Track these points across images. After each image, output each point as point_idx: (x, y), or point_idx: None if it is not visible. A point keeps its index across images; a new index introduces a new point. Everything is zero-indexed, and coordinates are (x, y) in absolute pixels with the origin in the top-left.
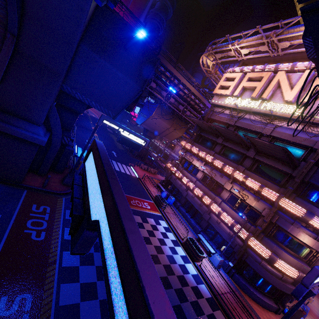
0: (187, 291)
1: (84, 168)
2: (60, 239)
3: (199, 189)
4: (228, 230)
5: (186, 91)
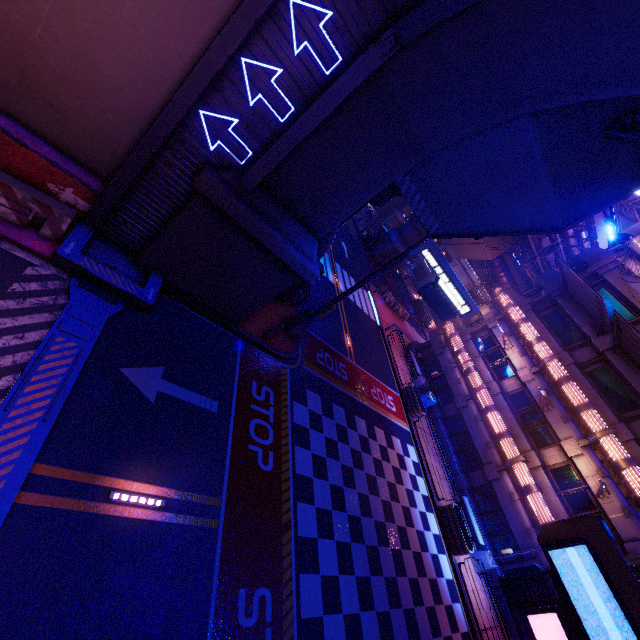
0: (440, 615)
1: (557, 578)
2: (291, 472)
3: (500, 416)
4: (528, 524)
5: None
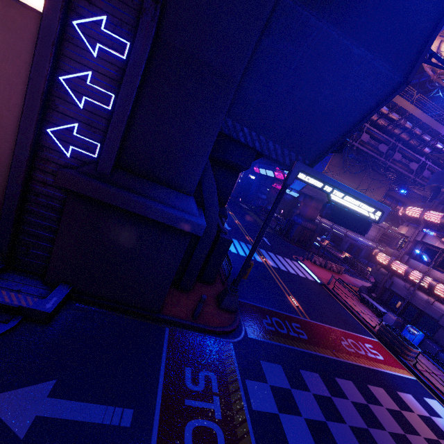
0: None
1: None
2: None
3: None
4: None
5: (395, 115)
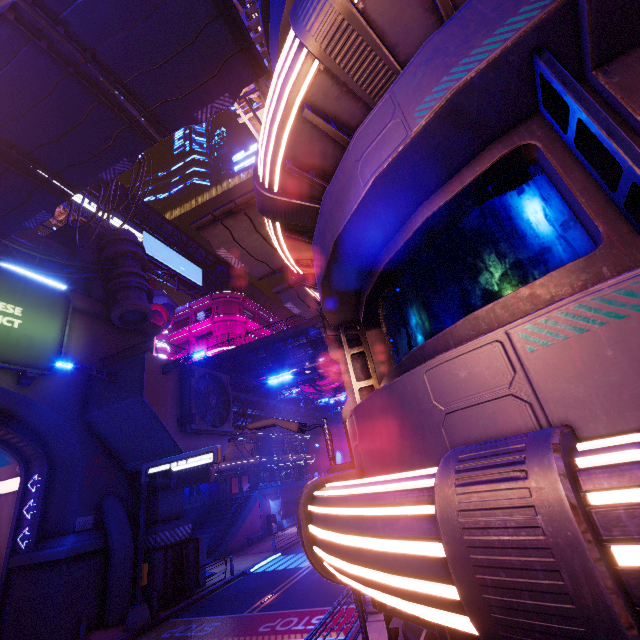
0: None
1: None
2: None
3: None
4: None
5: None
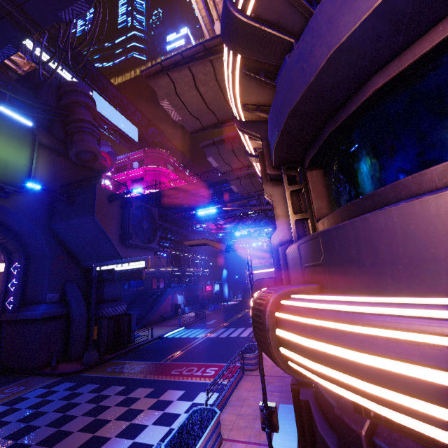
0: None
1: None
2: None
3: None
4: None
5: None
